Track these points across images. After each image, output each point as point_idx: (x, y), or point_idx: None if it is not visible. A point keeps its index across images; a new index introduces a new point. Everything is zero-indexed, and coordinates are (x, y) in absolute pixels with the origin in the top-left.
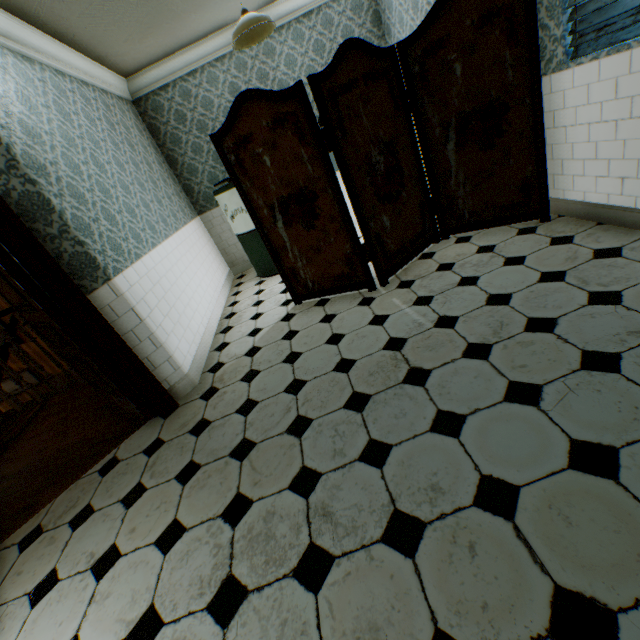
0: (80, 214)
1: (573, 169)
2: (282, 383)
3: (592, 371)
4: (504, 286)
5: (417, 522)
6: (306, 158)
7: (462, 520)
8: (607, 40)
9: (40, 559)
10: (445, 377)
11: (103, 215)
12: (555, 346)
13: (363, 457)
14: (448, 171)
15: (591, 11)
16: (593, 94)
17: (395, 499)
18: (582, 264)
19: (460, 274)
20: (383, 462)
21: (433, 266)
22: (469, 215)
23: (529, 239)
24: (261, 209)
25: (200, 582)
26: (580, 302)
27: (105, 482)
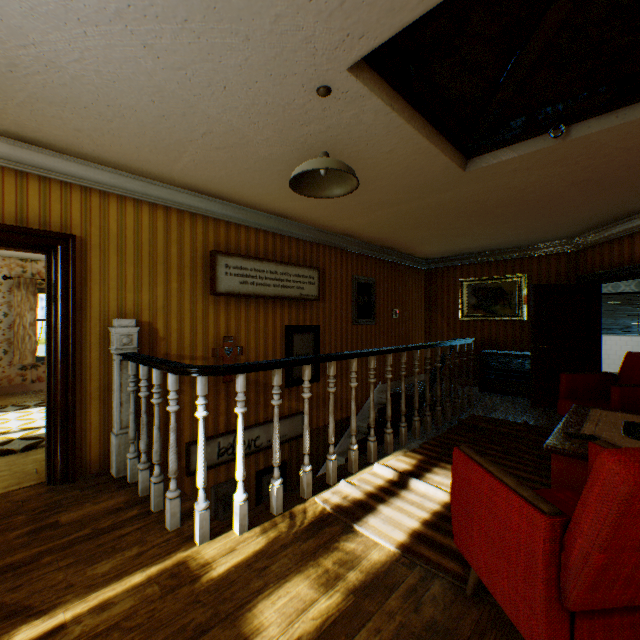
0: None
1: None
2: None
3: None
4: None
5: None
6: None
7: None
8: (610, 332)
9: None
10: None
11: None
12: None
13: None
14: None
15: (605, 325)
16: (607, 343)
17: None
18: None
19: None
20: None
21: None
22: None
23: None
24: None
25: None
26: None
27: None
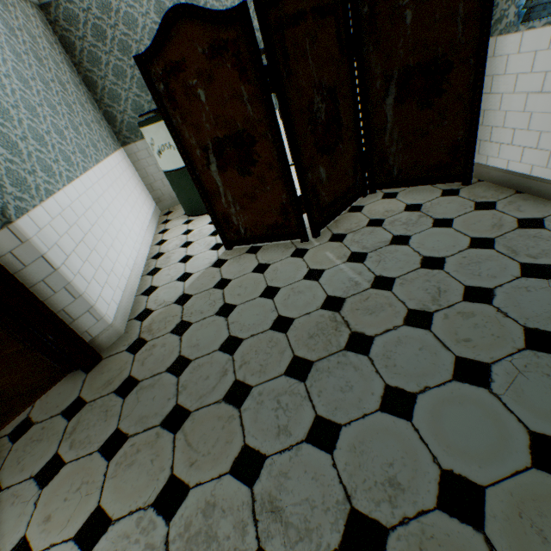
0: None
1: (502, 137)
2: (216, 339)
3: (538, 352)
4: (436, 249)
5: (378, 527)
6: (246, 97)
7: (428, 527)
8: None
9: None
10: (389, 346)
11: None
12: (496, 320)
13: (311, 438)
14: (384, 126)
15: None
16: (539, 62)
17: (351, 495)
18: (509, 232)
19: (391, 232)
20: (333, 446)
21: (363, 220)
22: (398, 172)
23: (454, 201)
24: (193, 149)
25: None
26: (513, 273)
27: (16, 451)
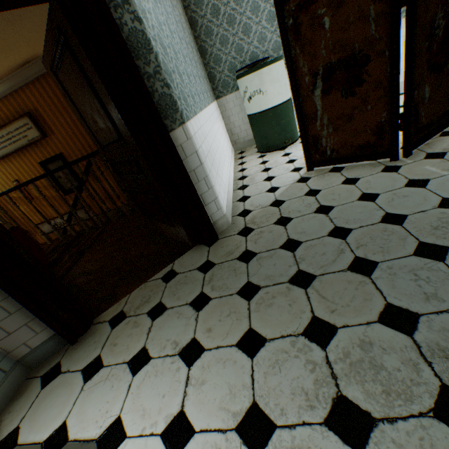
0: (165, 62)
1: None
2: (322, 229)
3: None
4: None
5: None
6: (372, 16)
7: None
8: None
9: (129, 337)
10: None
11: (176, 70)
12: None
13: None
14: None
15: None
16: None
17: None
18: None
19: None
20: None
21: None
22: None
23: None
24: (303, 77)
25: (304, 394)
26: None
27: (169, 287)
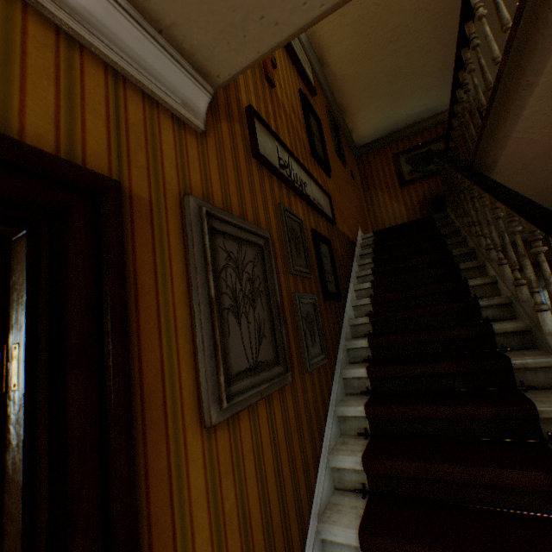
0: None
1: None
2: None
3: None
4: None
5: None
6: None
7: None
8: None
9: None
10: None
11: None
12: None
13: None
14: None
15: None
16: None
17: None
18: None
19: None
20: None
21: None
22: None
23: None
24: None
25: None
26: None
27: None
